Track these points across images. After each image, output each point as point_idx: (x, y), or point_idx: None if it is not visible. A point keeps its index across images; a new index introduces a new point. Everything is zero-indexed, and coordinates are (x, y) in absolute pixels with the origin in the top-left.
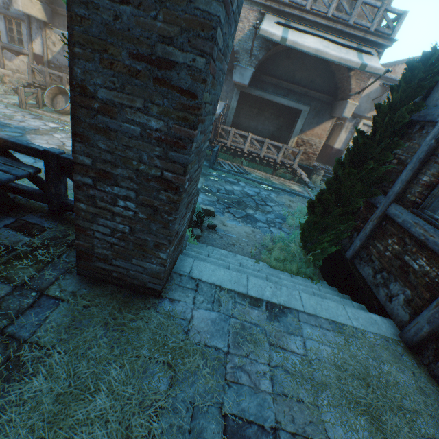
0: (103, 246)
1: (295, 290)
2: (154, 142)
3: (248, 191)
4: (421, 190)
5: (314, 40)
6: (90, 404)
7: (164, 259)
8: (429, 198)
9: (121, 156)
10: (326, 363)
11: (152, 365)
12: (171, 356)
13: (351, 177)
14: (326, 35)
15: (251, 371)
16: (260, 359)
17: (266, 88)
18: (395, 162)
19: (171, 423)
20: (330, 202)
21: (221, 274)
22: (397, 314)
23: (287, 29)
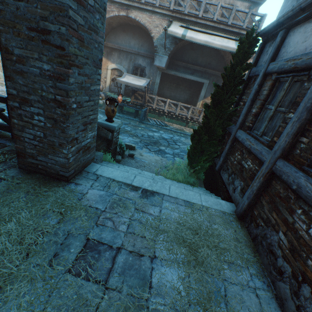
0: (31, 147)
1: (168, 184)
2: (48, 78)
3: (164, 136)
4: (252, 118)
5: (205, 35)
6: (3, 226)
7: (66, 154)
8: (256, 123)
9: (32, 87)
10: (172, 221)
11: (50, 213)
12: (64, 209)
13: (212, 114)
14: (213, 32)
15: (116, 220)
16: (125, 215)
17: (179, 69)
18: (242, 104)
19: (51, 239)
20: (202, 133)
21: (117, 173)
22: (236, 199)
23: (187, 30)
